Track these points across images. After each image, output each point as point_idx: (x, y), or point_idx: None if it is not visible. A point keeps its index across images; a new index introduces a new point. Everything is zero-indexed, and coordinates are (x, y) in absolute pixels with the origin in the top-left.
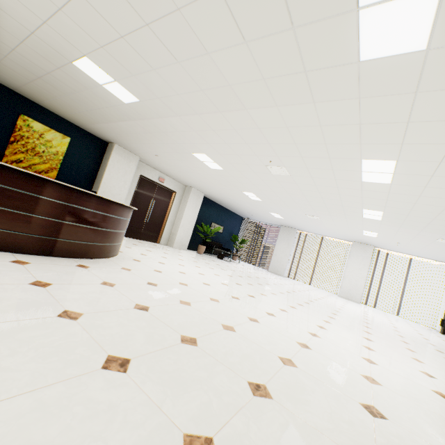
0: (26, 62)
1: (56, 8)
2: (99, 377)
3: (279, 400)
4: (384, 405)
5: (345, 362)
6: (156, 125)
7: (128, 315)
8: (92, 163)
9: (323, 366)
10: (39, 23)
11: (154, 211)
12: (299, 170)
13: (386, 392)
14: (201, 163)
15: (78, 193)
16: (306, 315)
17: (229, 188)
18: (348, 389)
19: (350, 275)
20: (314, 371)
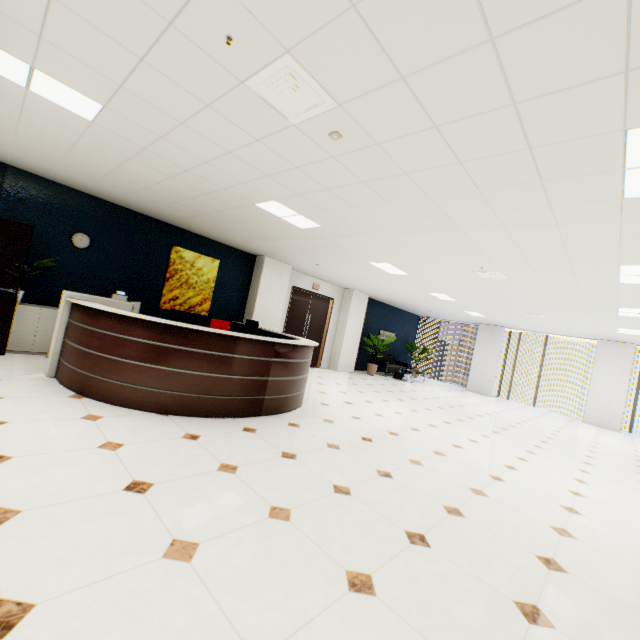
0: (198, 205)
1: (263, 175)
2: (416, 552)
3: (575, 574)
4: None
5: (630, 530)
6: (332, 242)
7: (382, 485)
8: (241, 284)
9: (604, 535)
10: (236, 184)
11: (310, 328)
12: (522, 274)
13: None
14: (379, 269)
15: (278, 345)
16: (552, 463)
17: (410, 289)
18: None
19: (598, 390)
20: (597, 543)
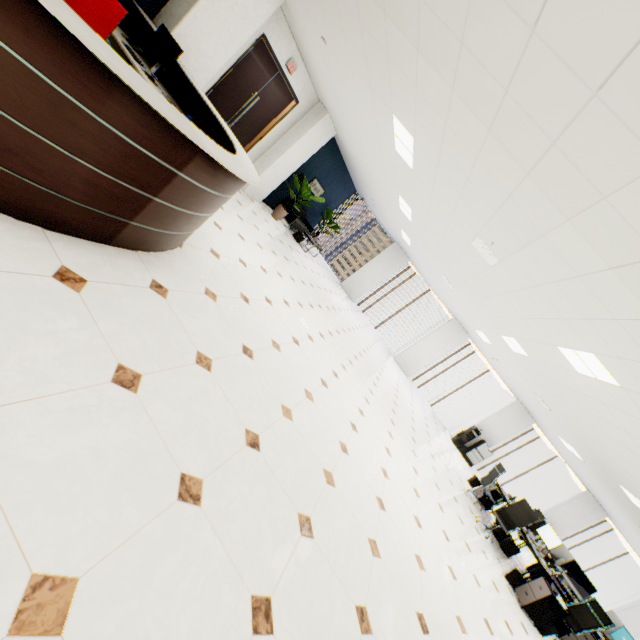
0: None
1: None
2: None
3: (376, 633)
4: (427, 609)
5: (406, 531)
6: (391, 38)
7: (246, 469)
8: None
9: (395, 546)
10: None
11: (246, 116)
12: (511, 279)
13: (428, 583)
14: (391, 132)
15: (203, 156)
16: (377, 421)
17: (387, 176)
18: (409, 588)
19: (422, 348)
20: (390, 561)
